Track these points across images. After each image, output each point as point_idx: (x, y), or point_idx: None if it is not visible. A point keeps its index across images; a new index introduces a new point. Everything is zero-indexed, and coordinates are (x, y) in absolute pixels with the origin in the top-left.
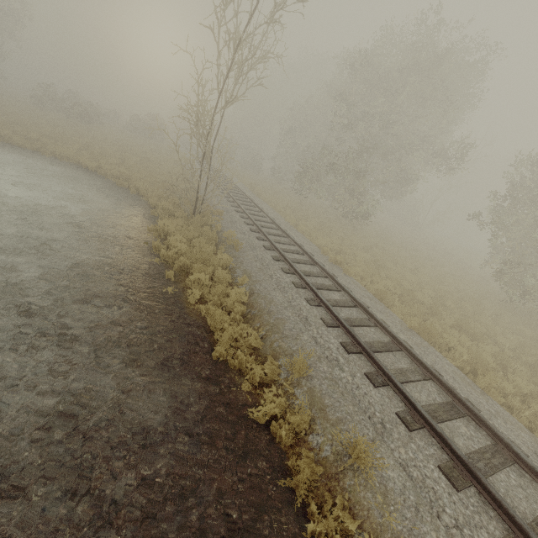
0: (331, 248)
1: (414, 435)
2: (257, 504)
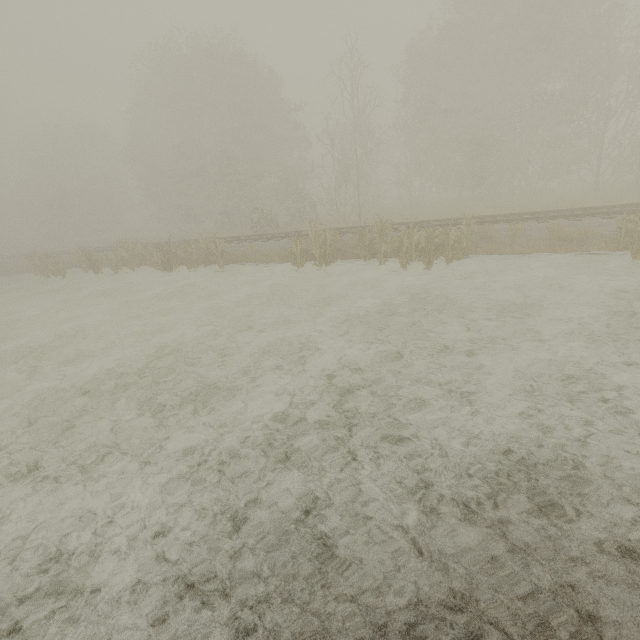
0: None
1: None
2: None
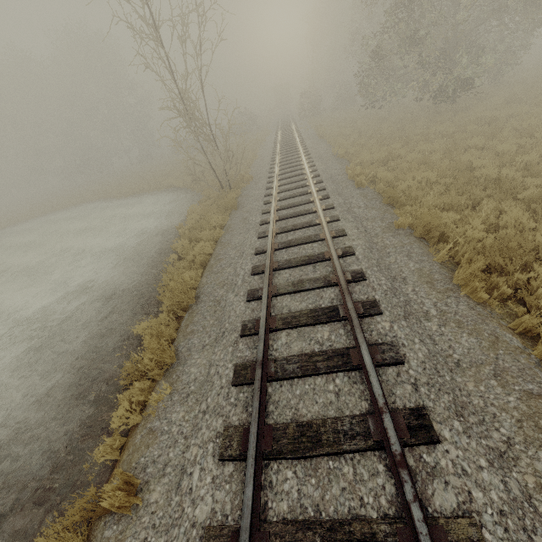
0: (378, 159)
1: (242, 340)
2: (118, 385)
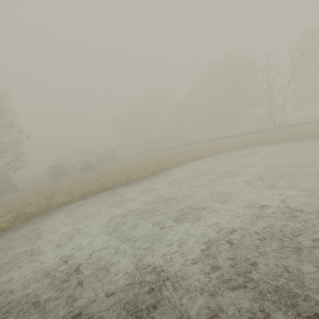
0: None
1: None
2: None
